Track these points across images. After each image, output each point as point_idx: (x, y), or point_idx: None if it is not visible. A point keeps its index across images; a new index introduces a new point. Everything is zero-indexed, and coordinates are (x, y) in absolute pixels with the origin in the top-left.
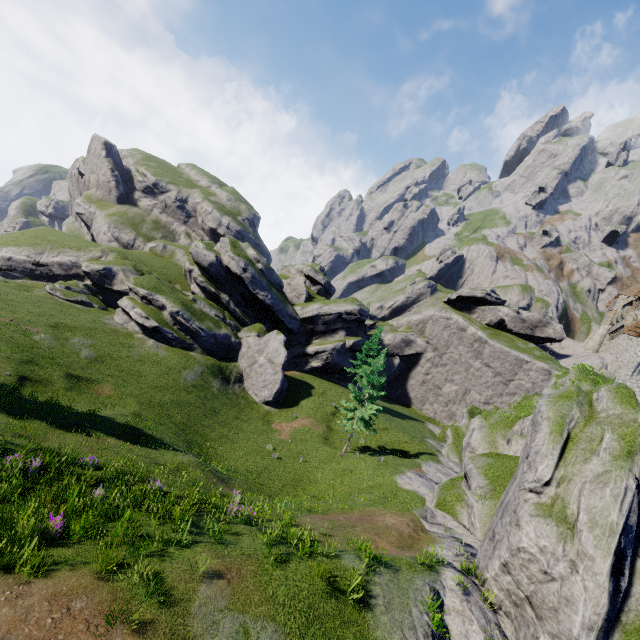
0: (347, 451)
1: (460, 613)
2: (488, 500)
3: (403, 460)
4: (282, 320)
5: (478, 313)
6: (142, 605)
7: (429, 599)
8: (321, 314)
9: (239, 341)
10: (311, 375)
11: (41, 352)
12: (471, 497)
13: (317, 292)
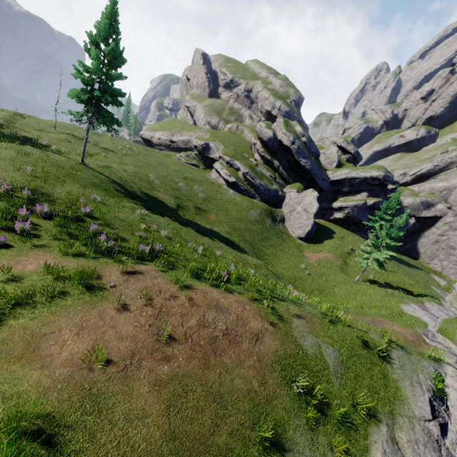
0: (359, 280)
1: (456, 390)
2: None
3: (407, 296)
4: (316, 181)
5: None
6: (271, 317)
7: (434, 373)
8: (348, 178)
9: (284, 194)
10: (333, 224)
11: (182, 193)
12: None
13: (346, 160)
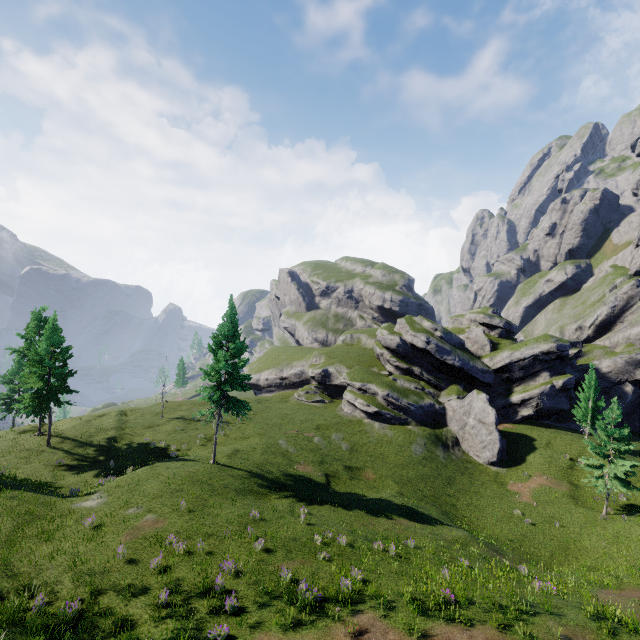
0: (608, 512)
1: None
2: None
3: None
4: (475, 377)
5: None
6: None
7: None
8: (514, 361)
9: (442, 406)
10: (525, 425)
11: (323, 452)
12: None
13: (498, 336)
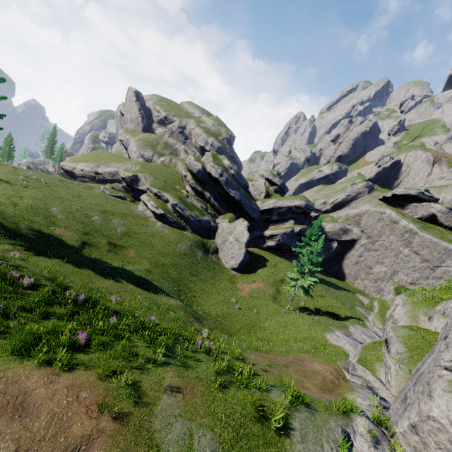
0: (290, 309)
1: None
2: (405, 365)
3: (334, 321)
4: (247, 211)
5: (410, 209)
6: (123, 402)
7: (339, 439)
8: (276, 207)
9: (216, 225)
10: (267, 251)
11: (95, 228)
12: (389, 360)
13: (274, 191)
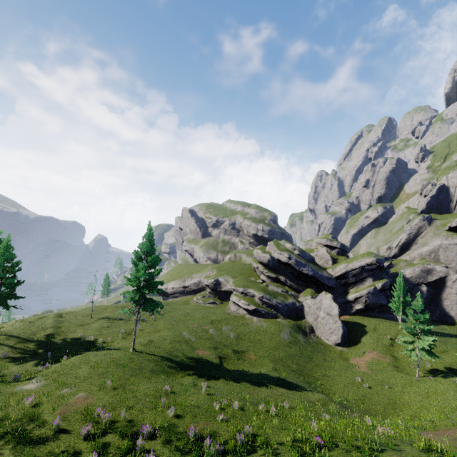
0: (420, 375)
1: None
2: None
3: None
4: (323, 282)
5: None
6: None
7: None
8: (348, 270)
9: (301, 304)
10: (358, 316)
11: (216, 340)
12: None
13: (336, 254)
